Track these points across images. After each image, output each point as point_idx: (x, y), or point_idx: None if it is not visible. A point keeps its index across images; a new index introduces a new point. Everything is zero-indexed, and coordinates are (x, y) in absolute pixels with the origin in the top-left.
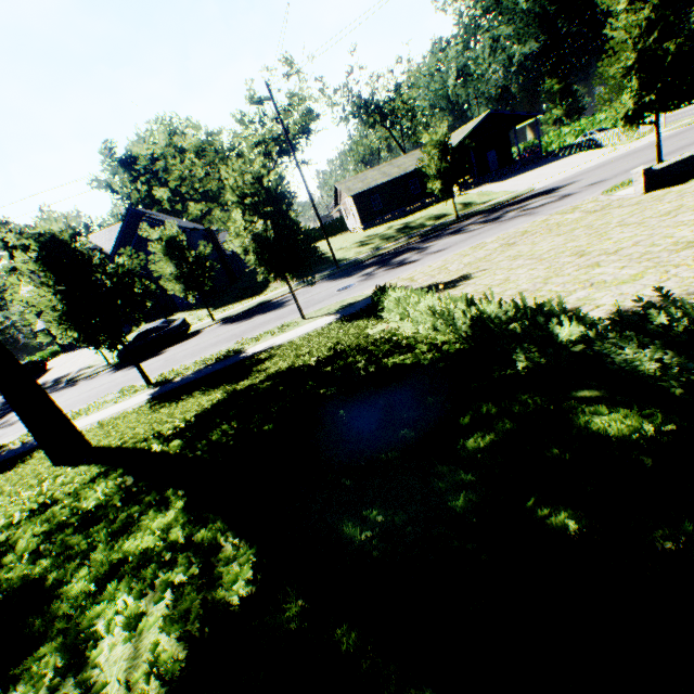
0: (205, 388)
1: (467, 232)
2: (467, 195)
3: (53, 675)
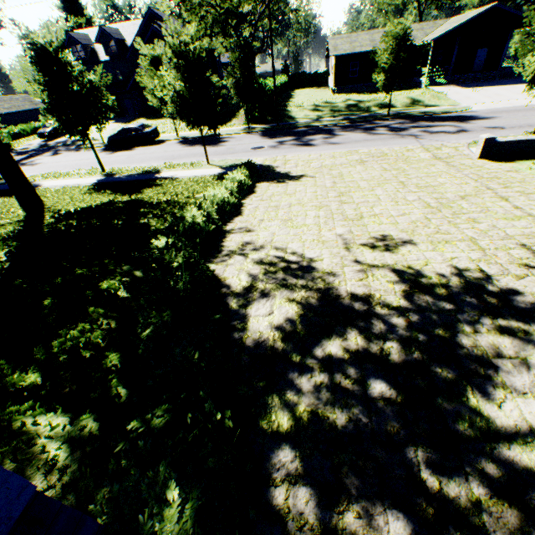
0: (114, 191)
1: (371, 134)
2: (425, 92)
3: None
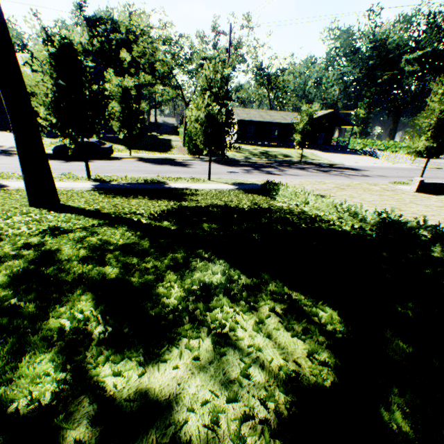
0: (148, 196)
1: (309, 172)
2: (304, 151)
3: (213, 344)
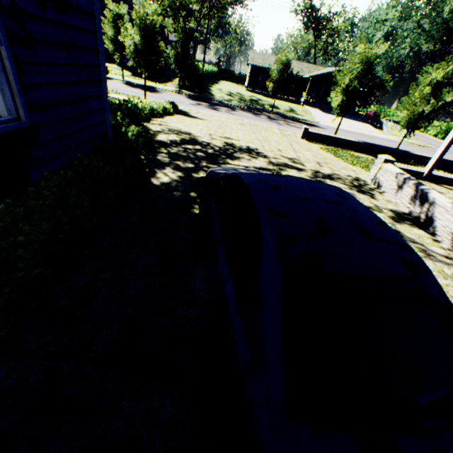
0: None
1: (256, 116)
2: (300, 107)
3: None
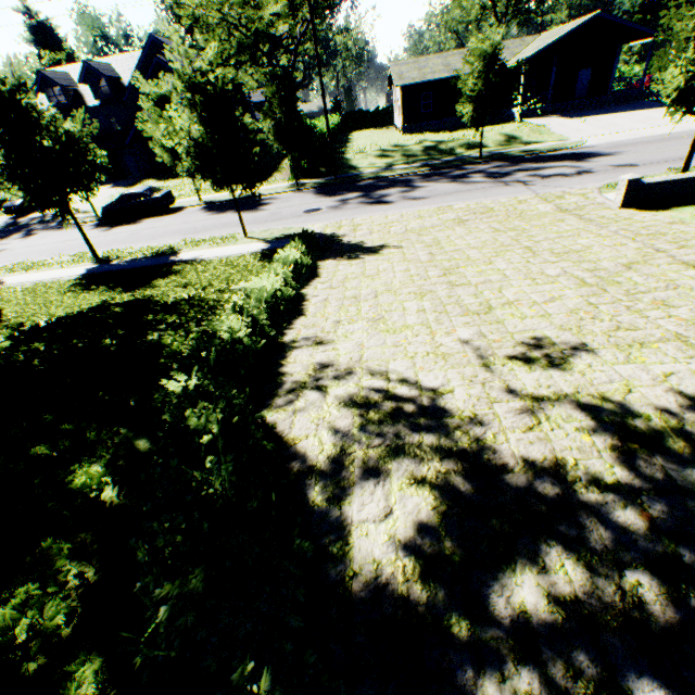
0: (111, 286)
1: (463, 183)
2: (521, 126)
3: None
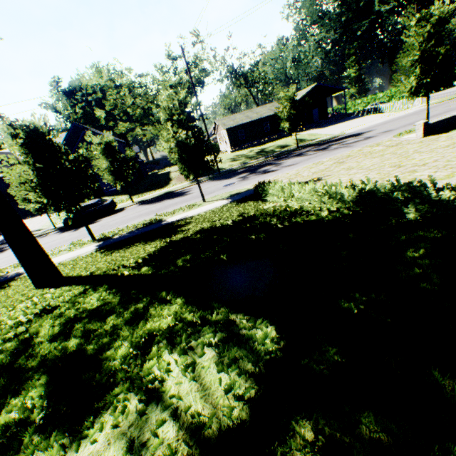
0: (143, 241)
1: (307, 155)
2: (301, 135)
3: (136, 404)
